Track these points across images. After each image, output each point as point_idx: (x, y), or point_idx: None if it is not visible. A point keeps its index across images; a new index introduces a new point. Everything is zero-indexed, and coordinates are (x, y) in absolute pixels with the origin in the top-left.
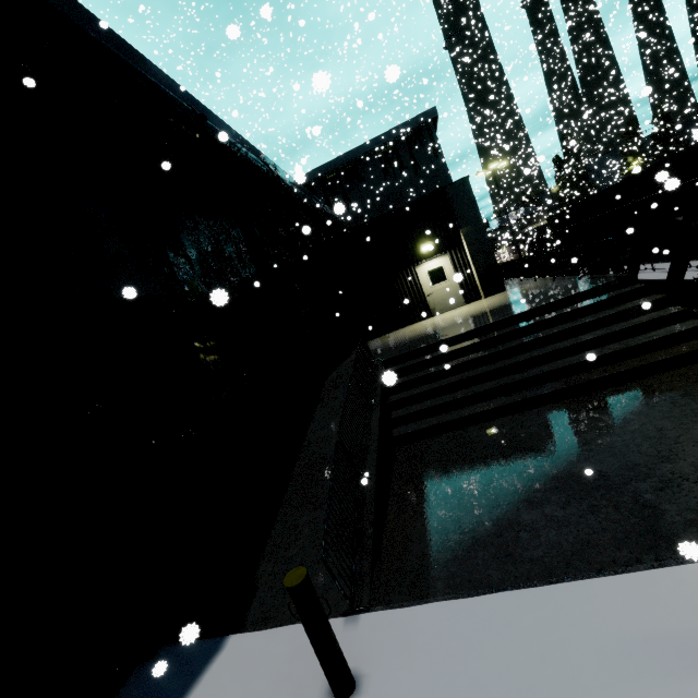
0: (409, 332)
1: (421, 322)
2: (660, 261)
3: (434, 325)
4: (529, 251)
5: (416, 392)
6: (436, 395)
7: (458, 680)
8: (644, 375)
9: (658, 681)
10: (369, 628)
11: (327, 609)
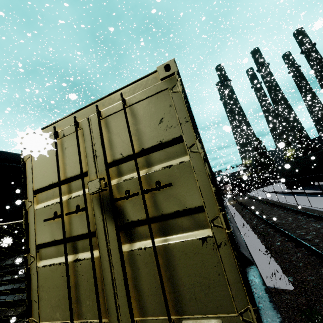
0: None
1: None
2: None
3: None
4: (231, 189)
5: None
6: None
7: None
8: None
9: None
10: None
11: None
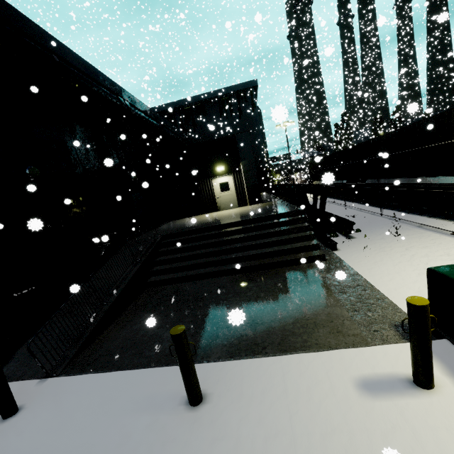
0: (198, 218)
1: (210, 213)
2: (351, 201)
3: (210, 217)
4: (308, 178)
5: (171, 257)
6: (182, 260)
7: (62, 411)
8: (280, 266)
9: (136, 413)
10: (46, 385)
11: (38, 374)
